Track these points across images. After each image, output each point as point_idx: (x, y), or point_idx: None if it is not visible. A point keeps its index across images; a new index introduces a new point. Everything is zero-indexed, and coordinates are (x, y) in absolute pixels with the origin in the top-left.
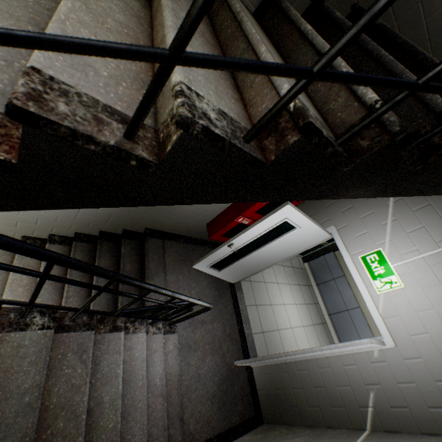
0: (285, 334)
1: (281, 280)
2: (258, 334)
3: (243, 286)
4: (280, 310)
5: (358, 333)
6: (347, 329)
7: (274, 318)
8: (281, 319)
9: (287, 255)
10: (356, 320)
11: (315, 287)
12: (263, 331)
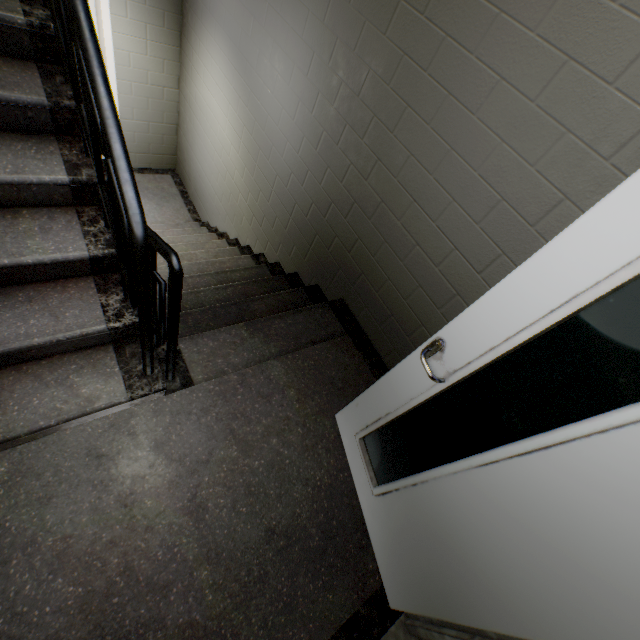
0: None
1: None
2: None
3: None
4: None
5: None
6: None
7: None
8: None
9: None
10: None
11: None
12: None
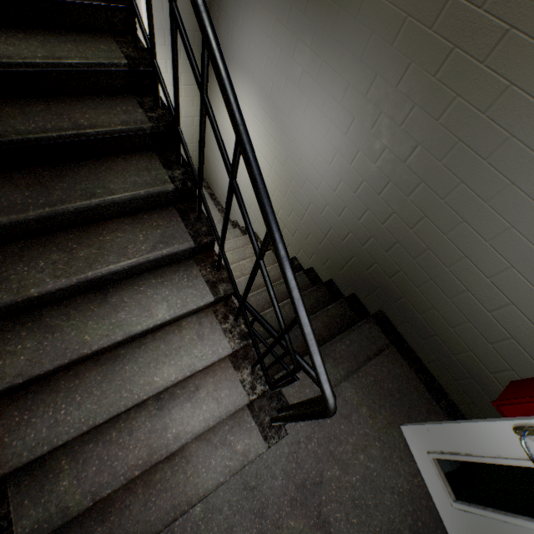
0: None
1: None
2: None
3: None
4: None
5: None
6: None
7: None
8: None
9: None
10: None
11: None
12: None
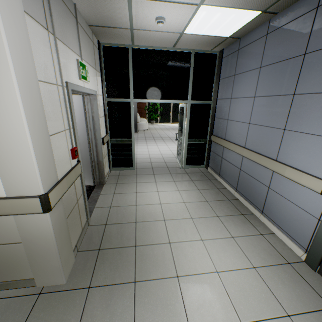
0: (146, 207)
1: (162, 180)
2: (103, 208)
3: (105, 186)
4: (148, 195)
5: (258, 180)
6: (250, 187)
7: (135, 199)
8: (146, 199)
9: (84, 130)
10: (249, 169)
11: (219, 178)
12: (111, 206)
